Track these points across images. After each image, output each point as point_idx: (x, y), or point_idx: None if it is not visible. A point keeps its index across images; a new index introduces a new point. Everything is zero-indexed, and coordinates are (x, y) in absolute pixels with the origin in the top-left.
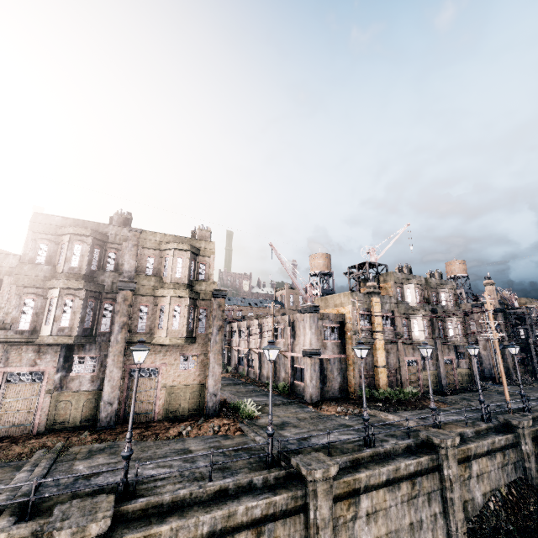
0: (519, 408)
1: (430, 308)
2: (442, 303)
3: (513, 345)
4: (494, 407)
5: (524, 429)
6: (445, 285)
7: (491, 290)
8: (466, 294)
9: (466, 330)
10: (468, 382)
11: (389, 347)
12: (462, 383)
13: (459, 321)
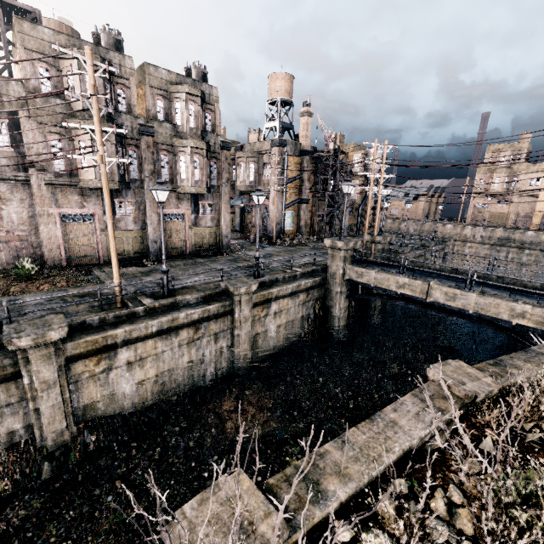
0: (187, 286)
1: (137, 123)
2: (176, 122)
3: (158, 184)
4: (133, 289)
5: (28, 350)
6: (180, 85)
7: (305, 123)
8: (282, 130)
9: (222, 173)
10: (213, 245)
11: (5, 189)
12: (200, 247)
13: (199, 155)
